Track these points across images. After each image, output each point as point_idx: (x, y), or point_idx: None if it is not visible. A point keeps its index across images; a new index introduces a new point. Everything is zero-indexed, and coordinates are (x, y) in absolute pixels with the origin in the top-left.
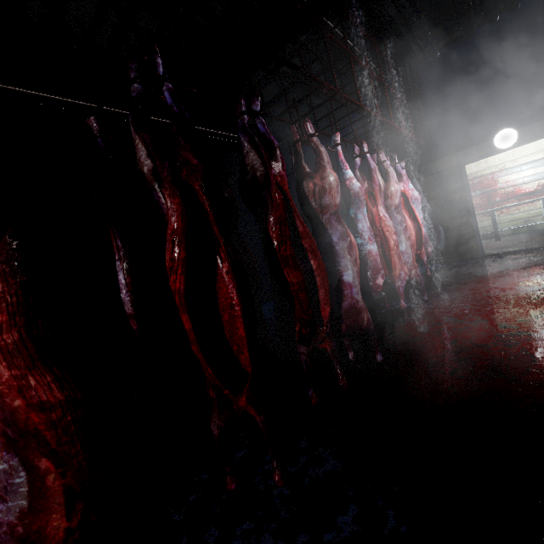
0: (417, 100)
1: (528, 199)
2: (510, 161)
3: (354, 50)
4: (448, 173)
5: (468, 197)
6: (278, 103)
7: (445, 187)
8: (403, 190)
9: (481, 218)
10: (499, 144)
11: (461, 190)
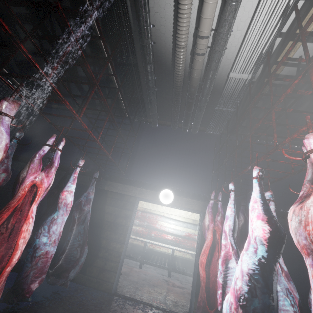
0: (129, 131)
1: (167, 243)
2: (167, 214)
3: (108, 67)
4: (127, 199)
5: (130, 227)
6: (38, 57)
7: (120, 209)
8: (38, 183)
9: (140, 243)
10: (161, 198)
11: (128, 218)
